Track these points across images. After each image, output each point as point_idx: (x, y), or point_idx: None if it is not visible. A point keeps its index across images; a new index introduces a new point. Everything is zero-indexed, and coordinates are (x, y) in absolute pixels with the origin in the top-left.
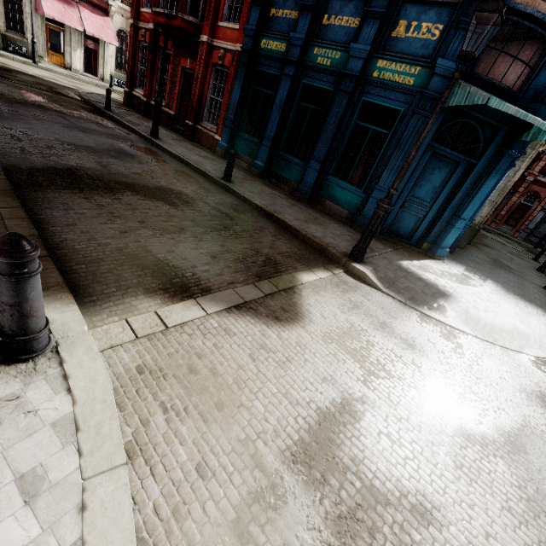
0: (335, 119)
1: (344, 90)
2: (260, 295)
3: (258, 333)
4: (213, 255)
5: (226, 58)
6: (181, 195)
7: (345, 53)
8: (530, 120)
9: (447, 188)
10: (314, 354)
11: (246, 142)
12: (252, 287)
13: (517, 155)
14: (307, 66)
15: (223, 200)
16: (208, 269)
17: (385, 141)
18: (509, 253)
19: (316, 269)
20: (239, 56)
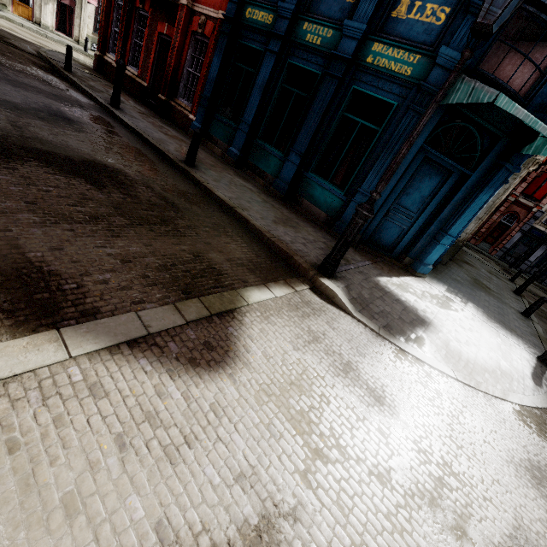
0: (321, 108)
1: (333, 74)
2: (178, 323)
3: (150, 390)
4: (127, 258)
5: (207, 26)
6: (117, 175)
7: (338, 31)
8: (539, 128)
9: (436, 200)
10: (235, 426)
11: (223, 126)
12: (170, 309)
13: (514, 170)
14: (295, 44)
15: (175, 187)
16: (109, 278)
17: (373, 138)
18: (488, 272)
19: (273, 283)
20: (221, 25)
